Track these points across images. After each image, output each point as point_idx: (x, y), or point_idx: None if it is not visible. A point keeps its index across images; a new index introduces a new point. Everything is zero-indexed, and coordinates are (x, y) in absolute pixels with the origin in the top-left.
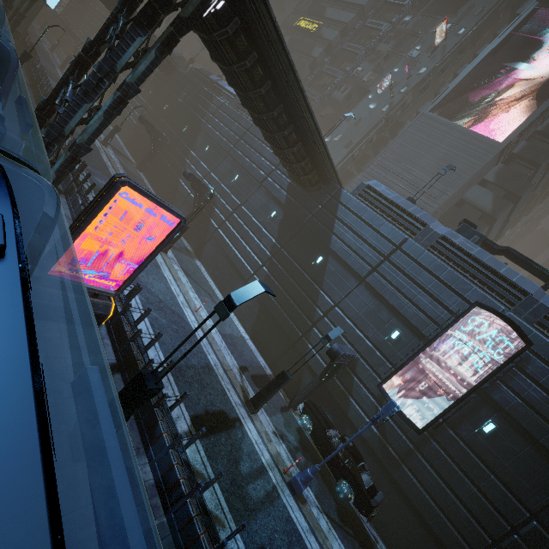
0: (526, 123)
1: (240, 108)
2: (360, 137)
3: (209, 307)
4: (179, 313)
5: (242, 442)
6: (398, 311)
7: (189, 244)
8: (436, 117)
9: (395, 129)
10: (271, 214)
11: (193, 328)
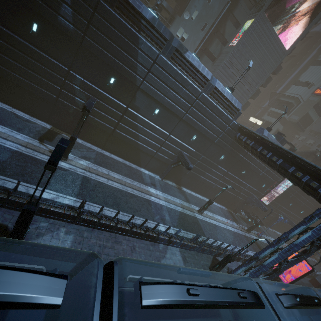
0: (300, 38)
1: (178, 62)
2: (213, 20)
3: (216, 212)
4: (233, 233)
5: (258, 243)
6: (267, 181)
7: (170, 181)
8: (266, 20)
9: (232, 7)
10: (222, 158)
11: (235, 231)
